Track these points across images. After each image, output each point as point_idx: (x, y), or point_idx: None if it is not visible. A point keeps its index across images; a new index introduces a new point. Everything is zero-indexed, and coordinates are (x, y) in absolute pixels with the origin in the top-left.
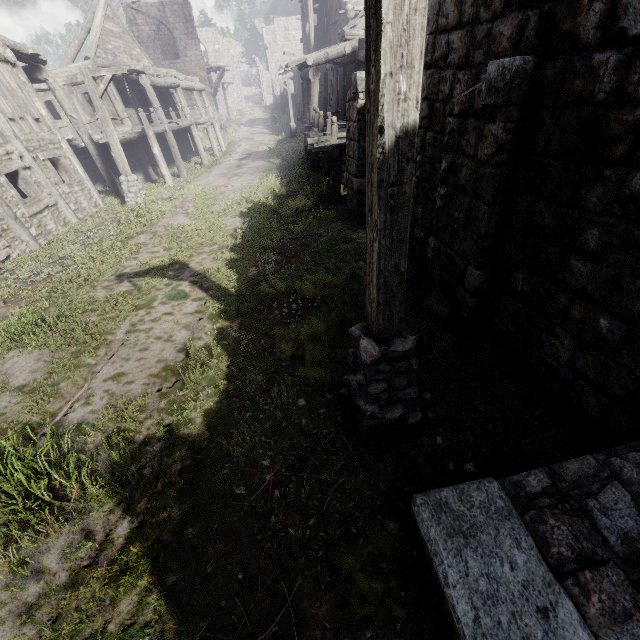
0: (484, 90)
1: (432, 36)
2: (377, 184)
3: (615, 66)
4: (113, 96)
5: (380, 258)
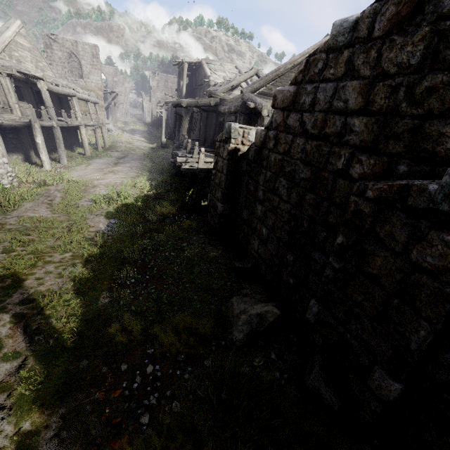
0: (438, 193)
1: (322, 113)
2: None
3: None
4: (7, 89)
5: None
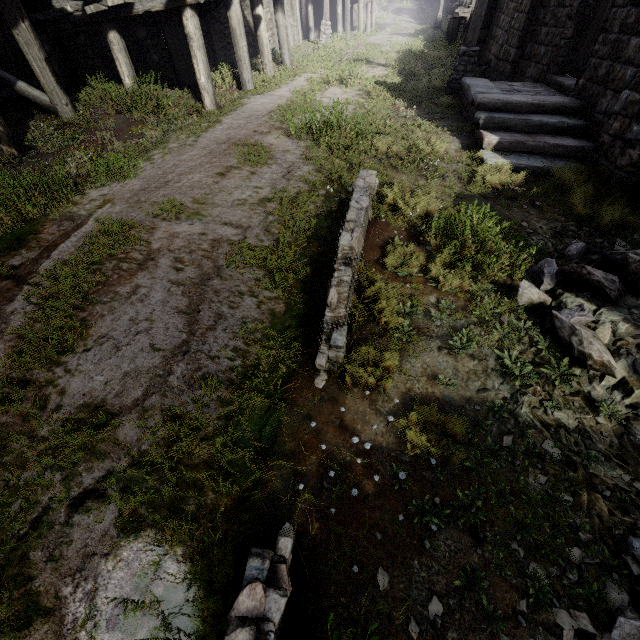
0: None
1: None
2: None
3: None
4: None
5: (477, 8)
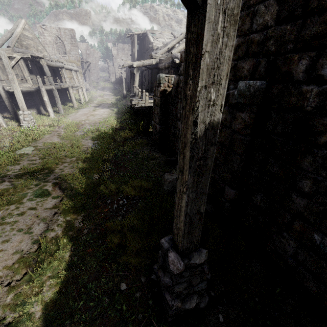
0: (236, 94)
1: None
2: (189, 158)
3: (317, 94)
4: (22, 67)
5: (188, 205)
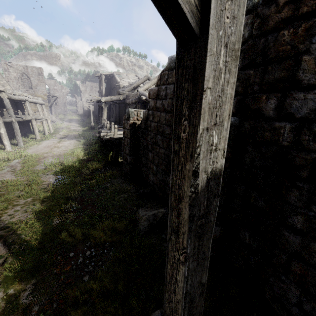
0: None
1: (170, 99)
2: (188, 218)
3: (290, 129)
4: None
5: (187, 280)
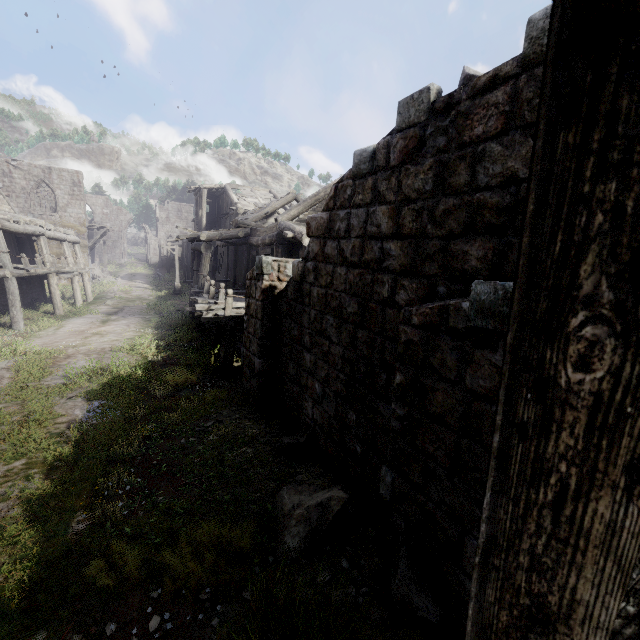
0: (470, 309)
1: (359, 239)
2: None
3: None
4: None
5: None
